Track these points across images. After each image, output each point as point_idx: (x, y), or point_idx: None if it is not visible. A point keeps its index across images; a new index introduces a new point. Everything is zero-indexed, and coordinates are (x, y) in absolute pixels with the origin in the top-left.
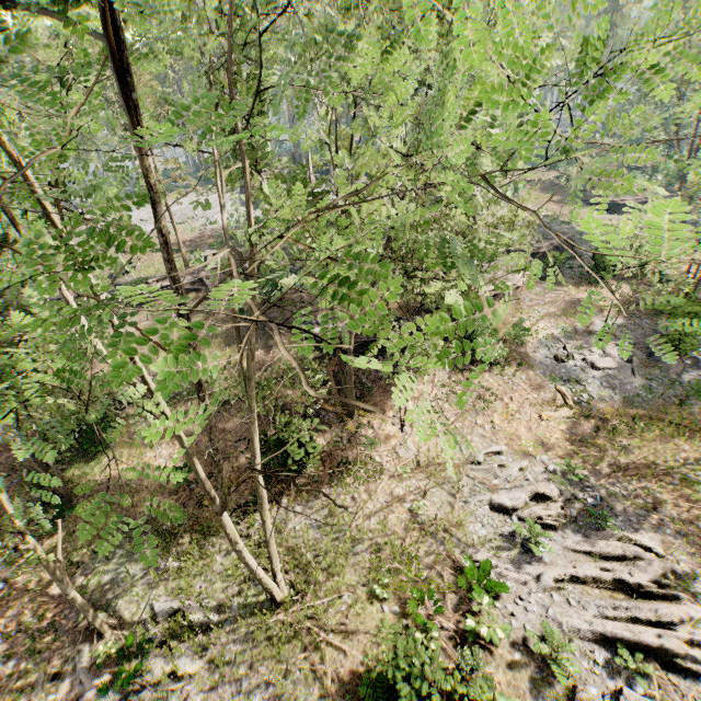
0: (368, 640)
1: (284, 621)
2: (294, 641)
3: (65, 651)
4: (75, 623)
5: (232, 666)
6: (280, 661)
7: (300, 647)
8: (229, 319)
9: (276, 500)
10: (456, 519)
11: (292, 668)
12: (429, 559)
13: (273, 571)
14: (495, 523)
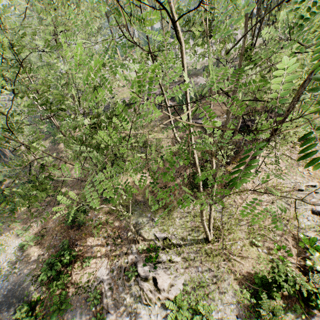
0: (253, 261)
1: (212, 248)
2: (218, 256)
3: (126, 245)
4: (126, 236)
5: (193, 261)
6: (213, 263)
7: (221, 259)
8: (164, 117)
9: (197, 198)
10: (291, 216)
11: (220, 267)
12: (279, 232)
13: (209, 228)
14: (315, 219)
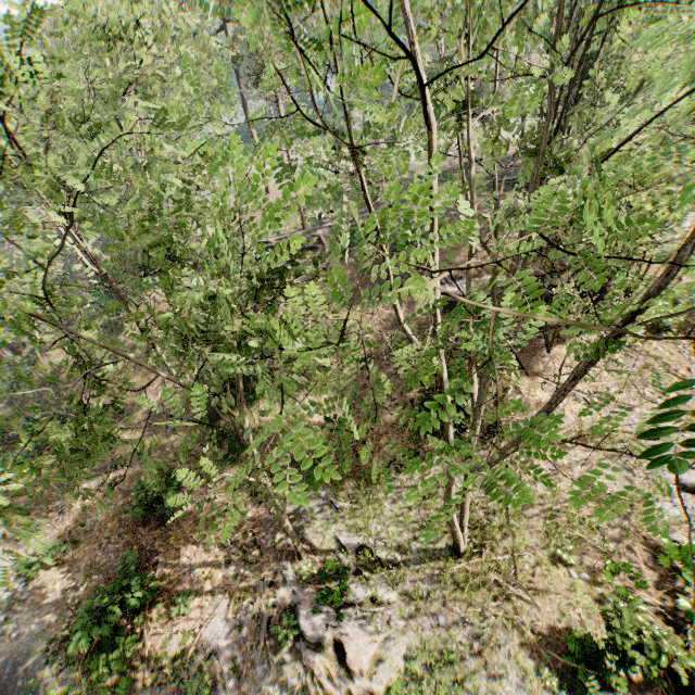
0: (562, 601)
1: (467, 570)
2: (481, 589)
3: (271, 565)
4: (273, 544)
5: (425, 602)
6: (472, 605)
7: (489, 596)
8: (354, 277)
9: None
10: (638, 495)
11: (487, 614)
12: (614, 532)
13: (462, 525)
14: (688, 504)
